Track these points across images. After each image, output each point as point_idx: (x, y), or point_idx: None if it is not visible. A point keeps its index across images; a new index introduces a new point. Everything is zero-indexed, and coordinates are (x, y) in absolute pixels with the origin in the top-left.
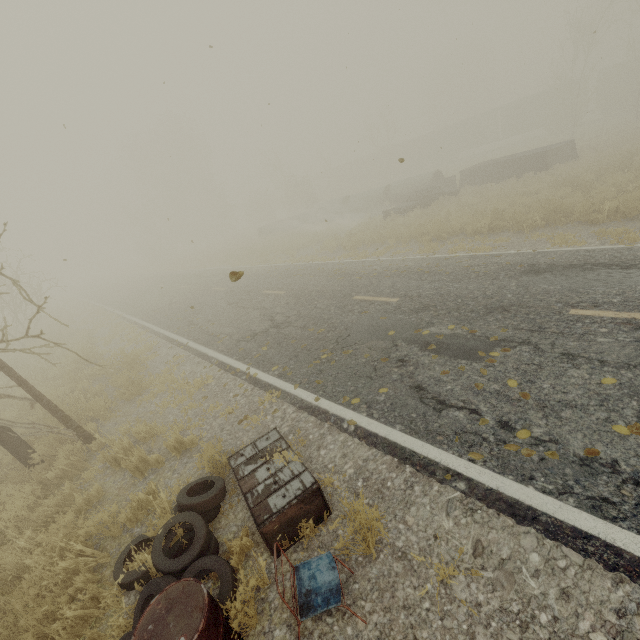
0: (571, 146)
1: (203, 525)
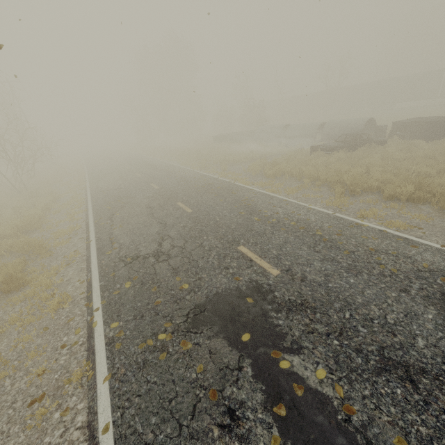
0: None
1: None
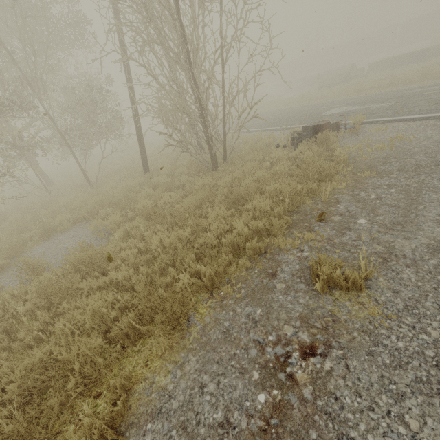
0: None
1: (304, 133)
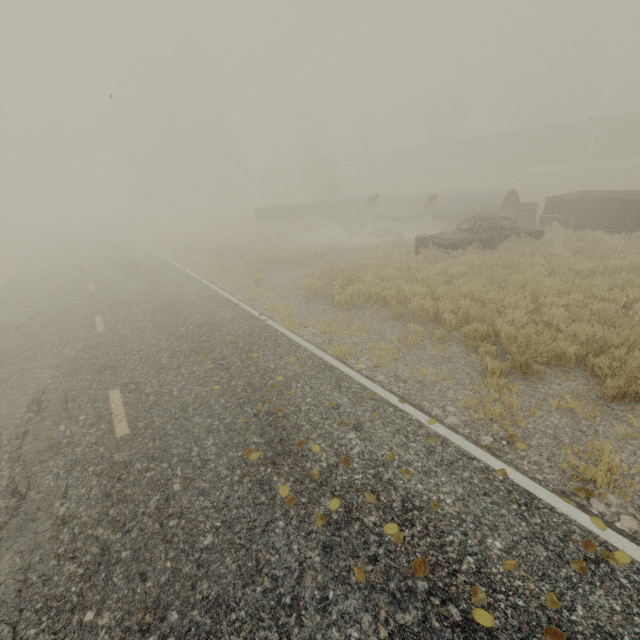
0: None
1: None
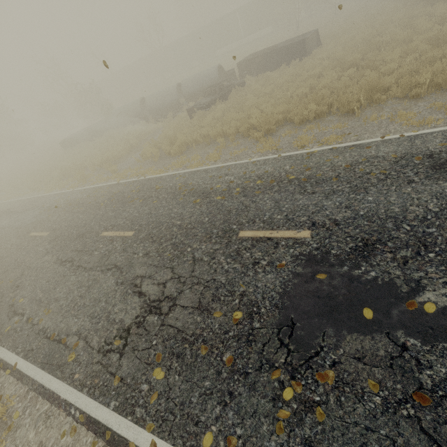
0: (316, 35)
1: None
